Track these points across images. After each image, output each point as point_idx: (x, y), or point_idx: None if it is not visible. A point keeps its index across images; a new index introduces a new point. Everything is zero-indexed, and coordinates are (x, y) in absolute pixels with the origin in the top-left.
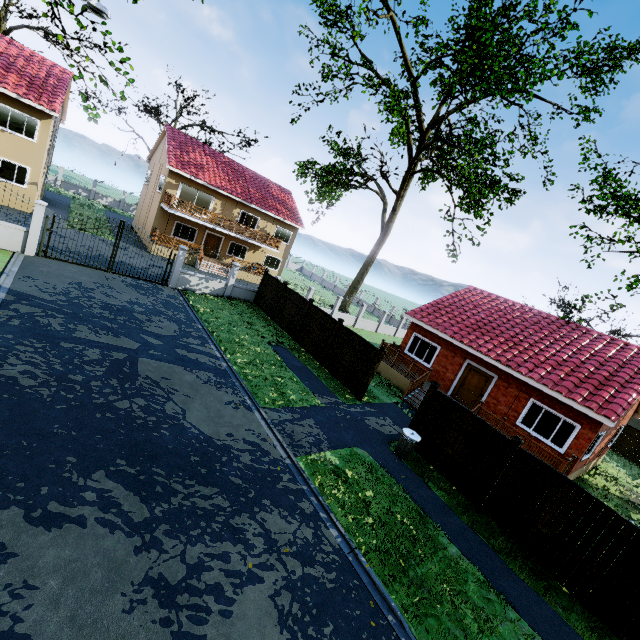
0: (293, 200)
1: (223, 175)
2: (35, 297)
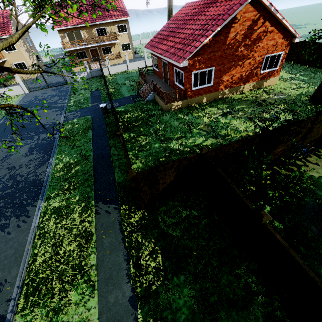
0: (121, 1)
1: None
2: (21, 104)
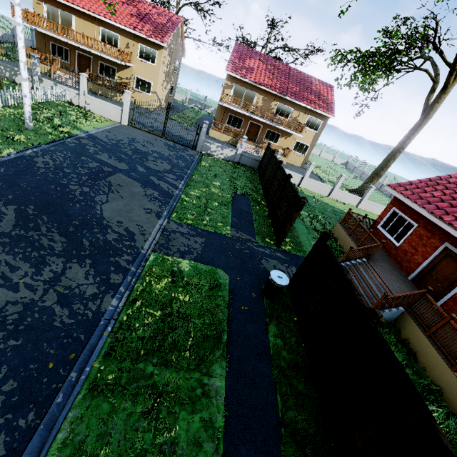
0: (332, 93)
1: (268, 75)
2: (99, 139)
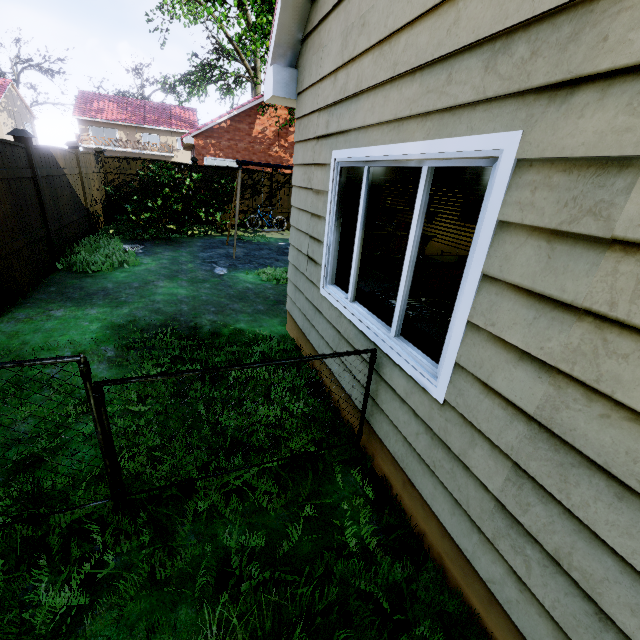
0: (194, 114)
1: (122, 112)
2: None
